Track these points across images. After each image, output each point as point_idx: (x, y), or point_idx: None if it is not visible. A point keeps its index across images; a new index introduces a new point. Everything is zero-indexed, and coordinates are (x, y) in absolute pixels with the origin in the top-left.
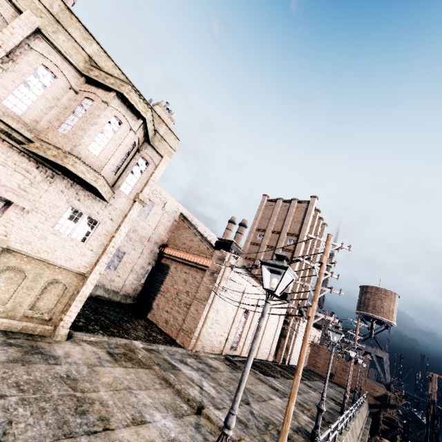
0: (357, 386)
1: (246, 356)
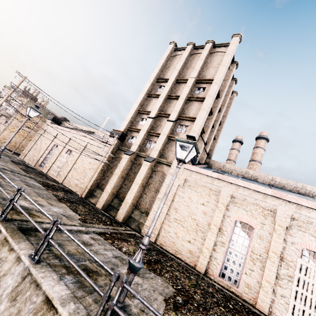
0: (2, 147)
1: (51, 177)
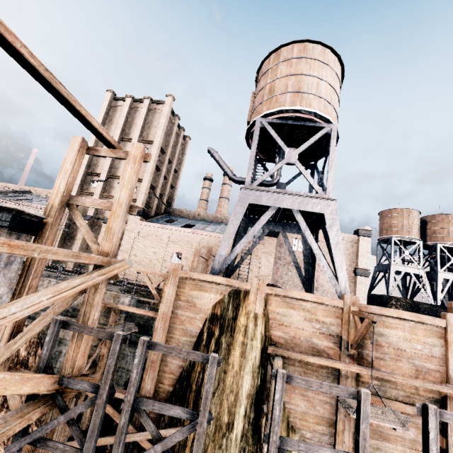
0: None
1: None
